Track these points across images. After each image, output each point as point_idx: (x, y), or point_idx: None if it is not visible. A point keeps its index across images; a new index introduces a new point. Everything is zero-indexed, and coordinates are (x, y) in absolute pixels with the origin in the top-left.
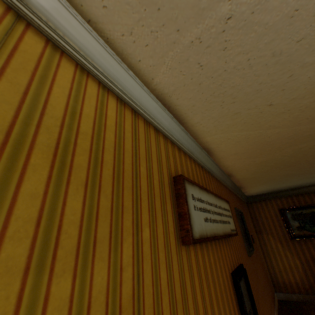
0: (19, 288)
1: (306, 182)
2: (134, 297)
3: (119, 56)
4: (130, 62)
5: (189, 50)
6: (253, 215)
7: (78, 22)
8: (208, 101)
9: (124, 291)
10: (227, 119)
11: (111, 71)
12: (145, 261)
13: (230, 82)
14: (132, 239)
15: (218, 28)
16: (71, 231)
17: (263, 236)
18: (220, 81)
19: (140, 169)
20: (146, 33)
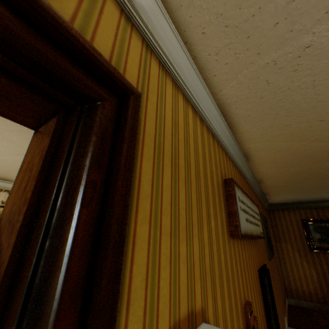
0: (170, 244)
1: None
2: (210, 267)
3: (199, 71)
4: (206, 76)
5: (262, 70)
6: (274, 222)
7: (179, 45)
8: (263, 113)
9: (206, 261)
10: (276, 129)
11: (192, 84)
12: (213, 244)
13: (289, 98)
14: (206, 226)
15: (294, 54)
16: (182, 213)
17: (281, 244)
18: (281, 97)
19: (207, 171)
20: (230, 54)
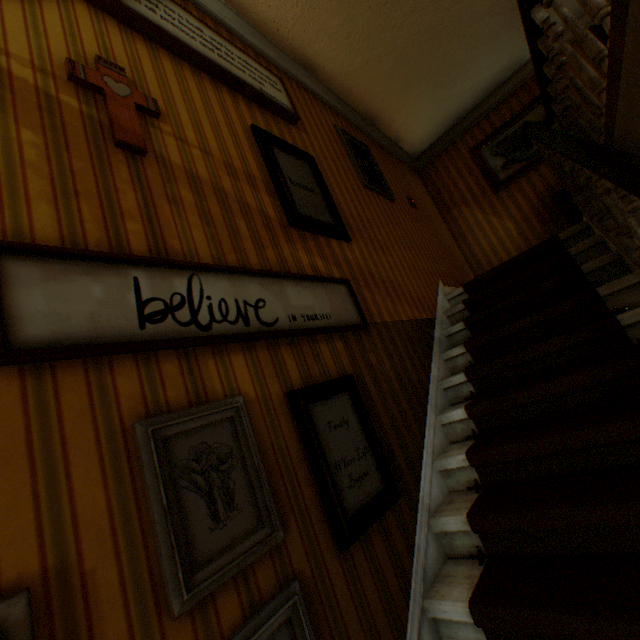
0: None
1: (499, 66)
2: None
3: None
4: None
5: None
6: (432, 187)
7: None
8: None
9: None
10: None
11: None
12: None
13: None
14: None
15: None
16: None
17: (452, 215)
18: None
19: None
20: None
